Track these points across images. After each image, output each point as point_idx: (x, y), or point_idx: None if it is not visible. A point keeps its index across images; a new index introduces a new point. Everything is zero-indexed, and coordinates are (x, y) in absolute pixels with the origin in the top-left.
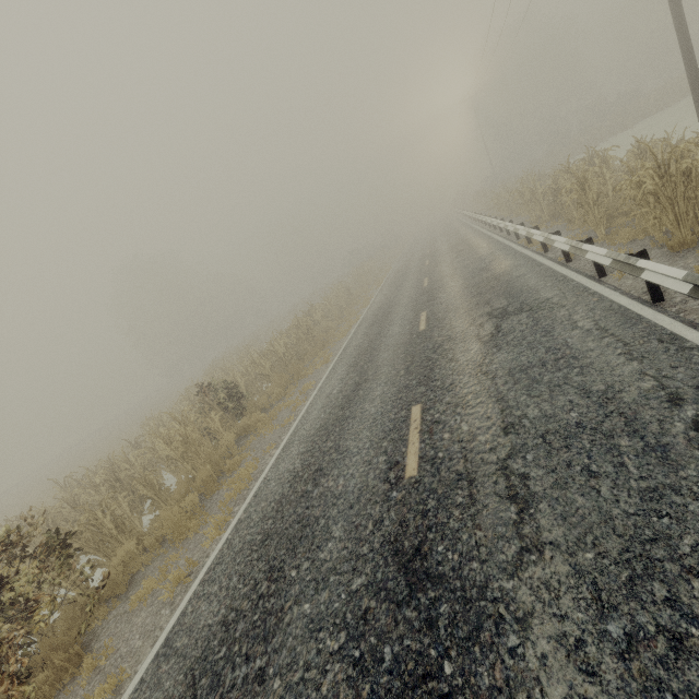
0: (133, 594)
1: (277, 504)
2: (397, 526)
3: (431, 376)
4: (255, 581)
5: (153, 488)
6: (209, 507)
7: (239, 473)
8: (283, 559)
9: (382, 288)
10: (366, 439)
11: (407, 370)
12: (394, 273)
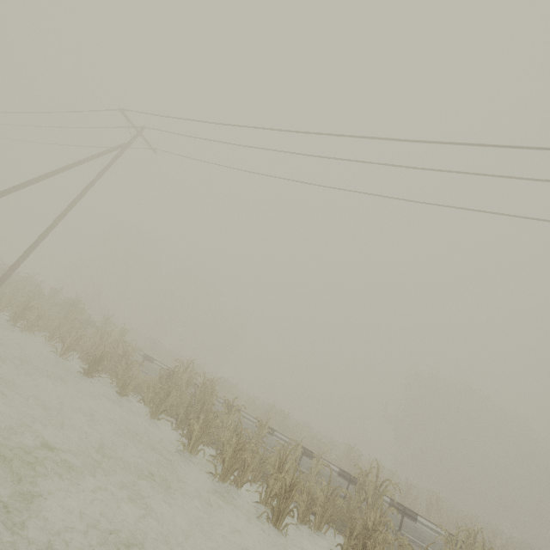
0: None
1: None
2: None
3: None
4: None
5: None
6: None
7: None
8: None
9: None
10: None
11: None
12: None
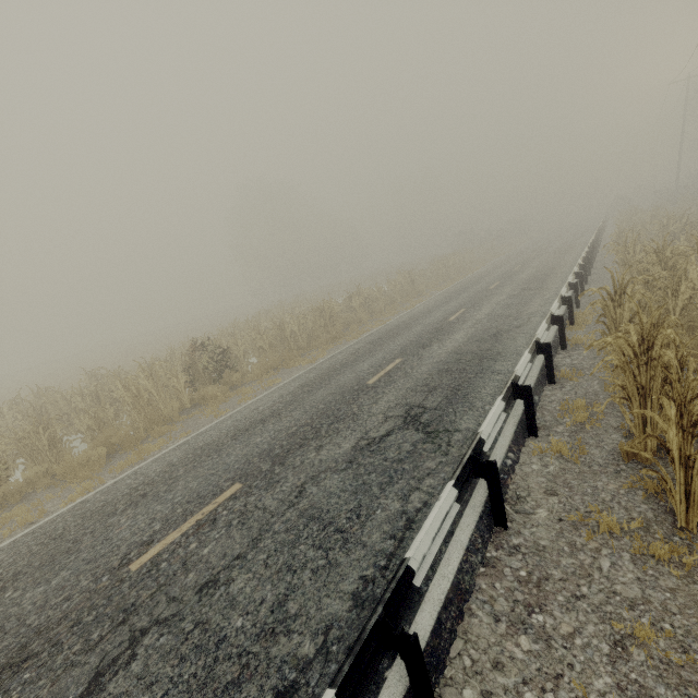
0: (14, 510)
1: (101, 506)
2: (59, 617)
3: (289, 455)
4: (4, 576)
5: (98, 422)
6: (111, 463)
7: (147, 446)
8: (27, 572)
9: (438, 295)
10: (186, 491)
11: (296, 431)
12: (468, 280)
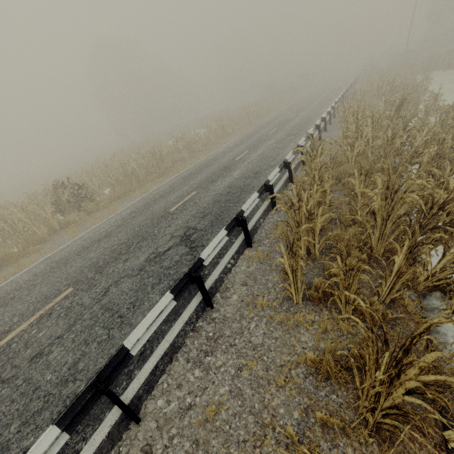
0: None
1: None
2: None
3: (107, 266)
4: None
5: None
6: (0, 273)
7: (24, 260)
8: None
9: (237, 138)
10: (39, 294)
11: (116, 248)
12: (259, 125)
